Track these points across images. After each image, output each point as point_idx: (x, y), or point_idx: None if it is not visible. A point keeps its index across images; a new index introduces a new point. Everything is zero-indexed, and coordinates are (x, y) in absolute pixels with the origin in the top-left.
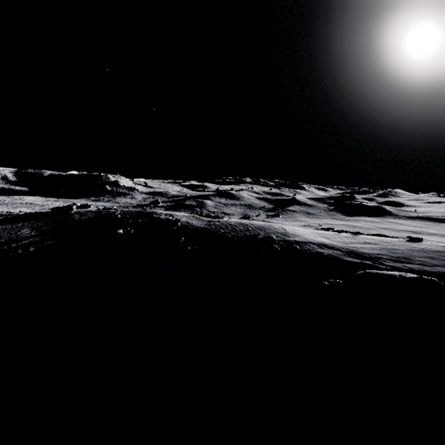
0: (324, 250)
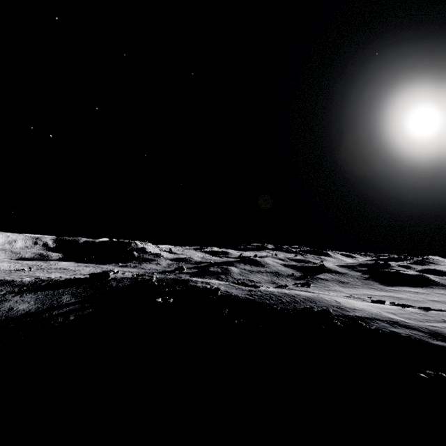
0: (399, 329)
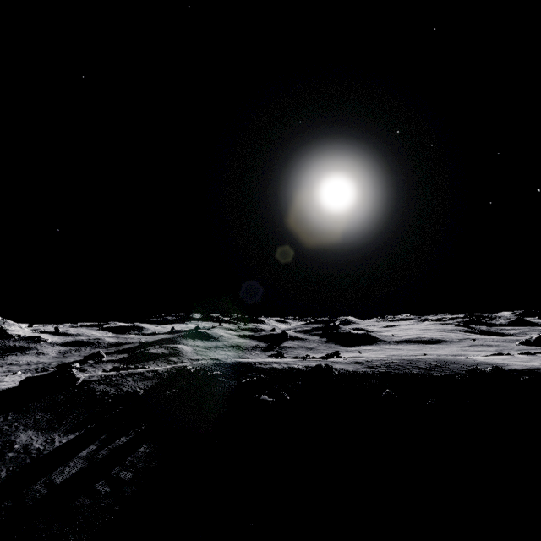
0: None
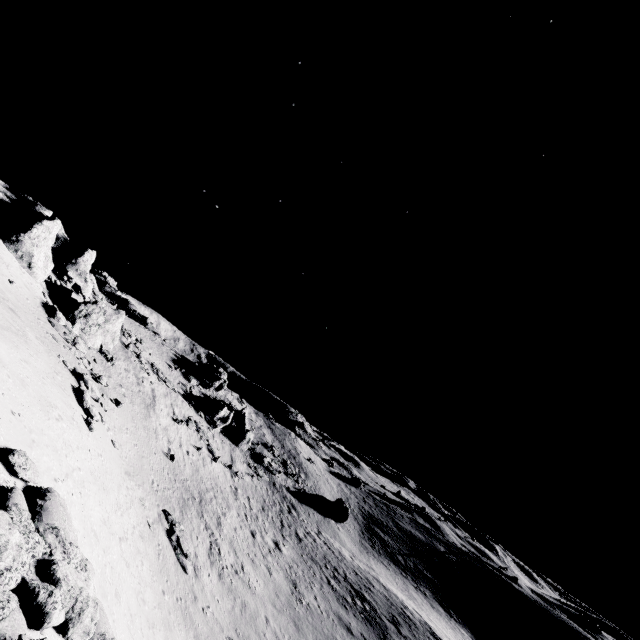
0: None
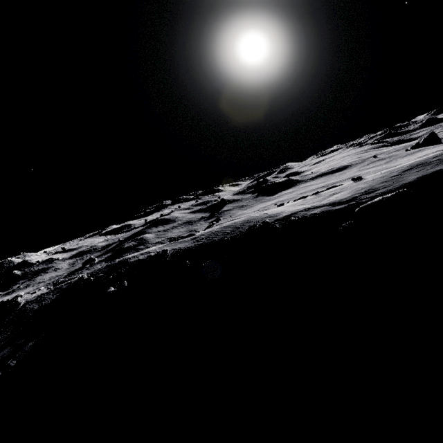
0: (314, 211)
